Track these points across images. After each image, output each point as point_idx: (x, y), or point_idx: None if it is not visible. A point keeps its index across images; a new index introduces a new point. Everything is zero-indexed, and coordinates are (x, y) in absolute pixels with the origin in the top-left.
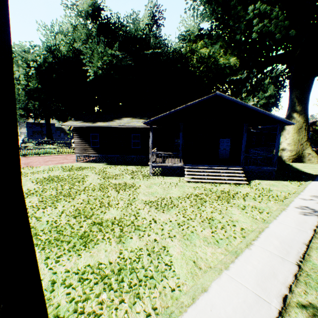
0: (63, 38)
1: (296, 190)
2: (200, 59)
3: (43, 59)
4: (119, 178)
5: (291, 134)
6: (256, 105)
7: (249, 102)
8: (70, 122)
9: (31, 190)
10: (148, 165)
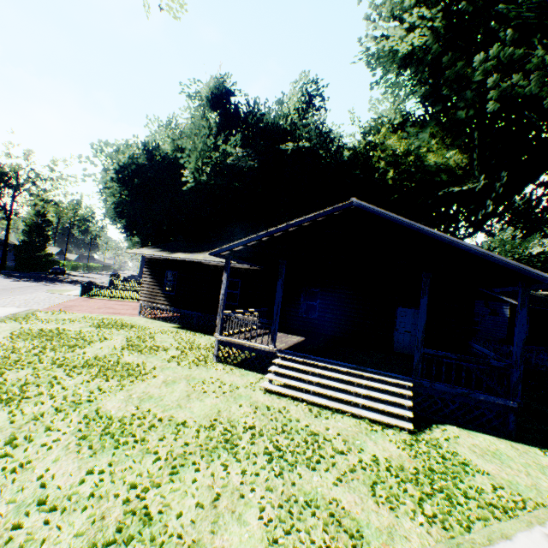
0: (169, 133)
1: None
2: (392, 158)
3: (130, 159)
4: (149, 354)
5: None
6: None
7: (530, 246)
8: (141, 250)
9: None
10: None
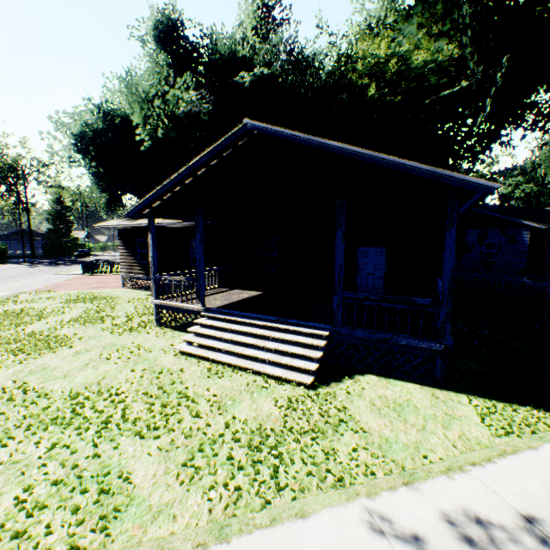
0: (122, 89)
1: (453, 455)
2: (375, 69)
3: (83, 126)
4: (91, 324)
5: None
6: None
7: None
8: (110, 222)
9: None
10: None
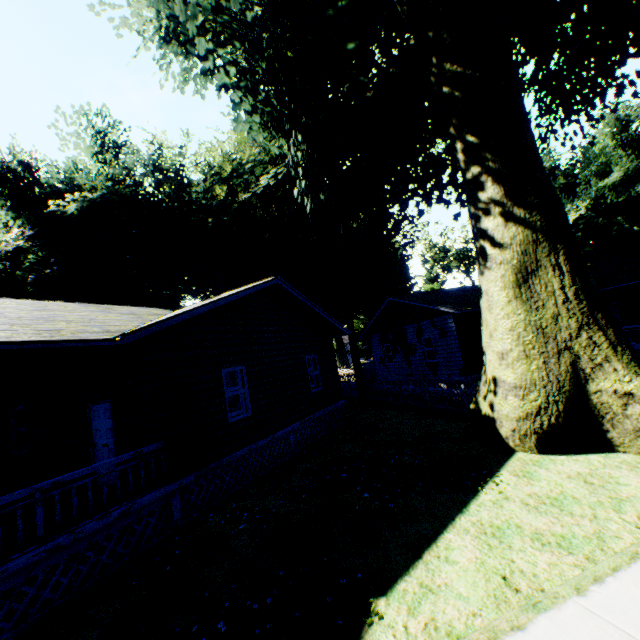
0: None
1: None
2: (226, 172)
3: None
4: None
5: (501, 307)
6: (590, 216)
7: None
8: None
9: None
10: None
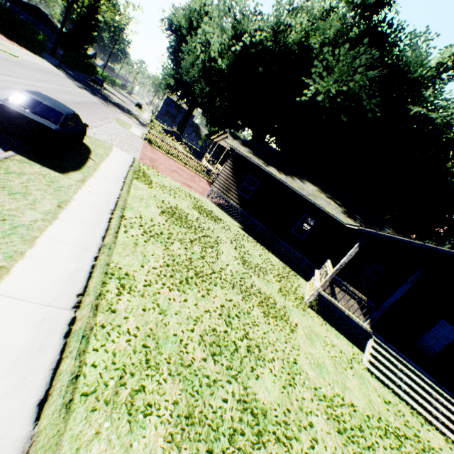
0: (304, 21)
1: None
2: None
3: (263, 38)
4: (263, 279)
5: None
6: None
7: None
8: (236, 144)
9: (155, 225)
10: (296, 271)
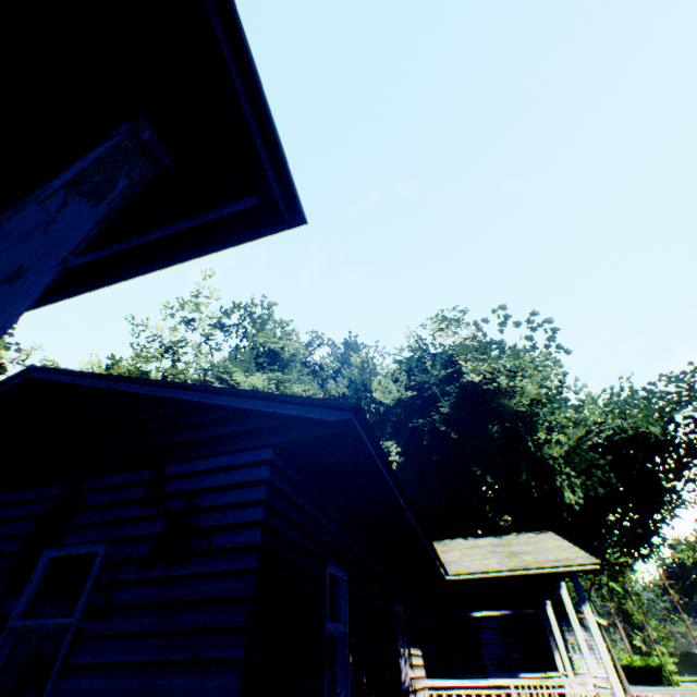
0: None
1: None
2: None
3: None
4: None
5: None
6: None
7: None
8: None
9: None
10: None
